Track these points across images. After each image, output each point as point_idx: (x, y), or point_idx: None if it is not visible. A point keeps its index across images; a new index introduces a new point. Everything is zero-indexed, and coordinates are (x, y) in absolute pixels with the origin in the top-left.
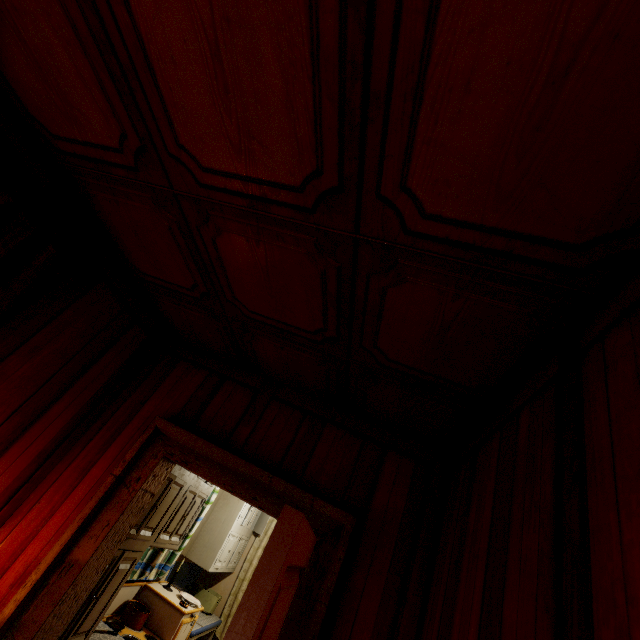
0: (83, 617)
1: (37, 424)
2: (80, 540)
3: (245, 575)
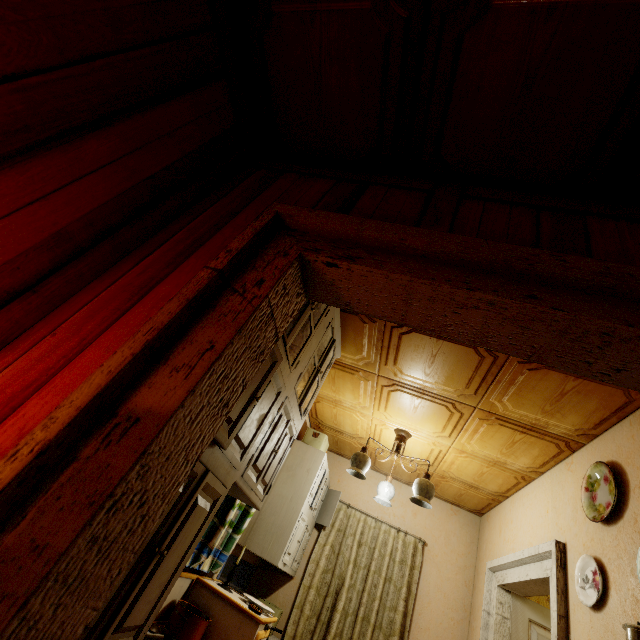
0: (135, 592)
1: (56, 156)
2: (150, 375)
3: (311, 581)
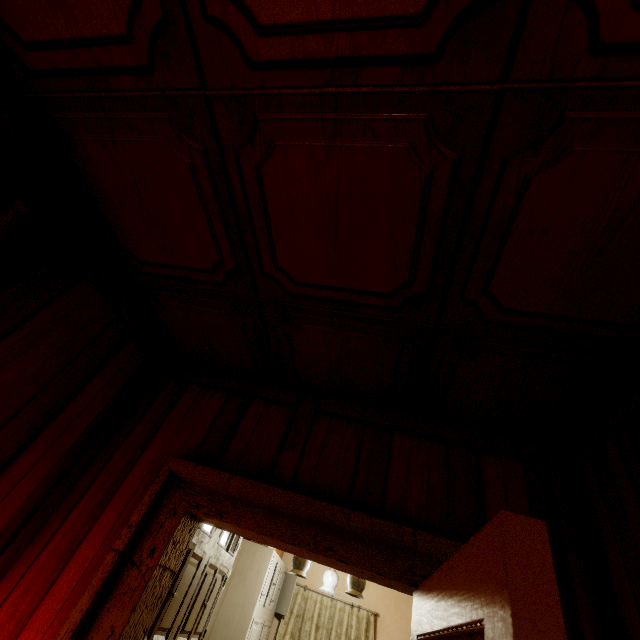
0: None
1: None
2: None
3: None
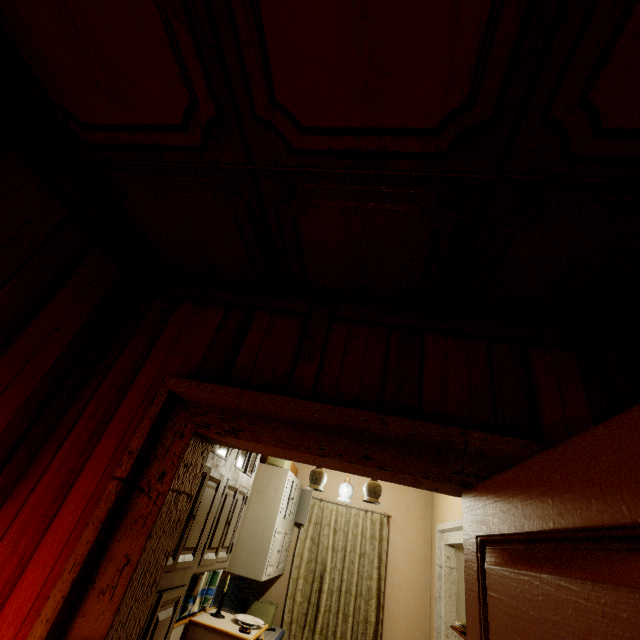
0: None
1: None
2: (82, 603)
3: (298, 573)
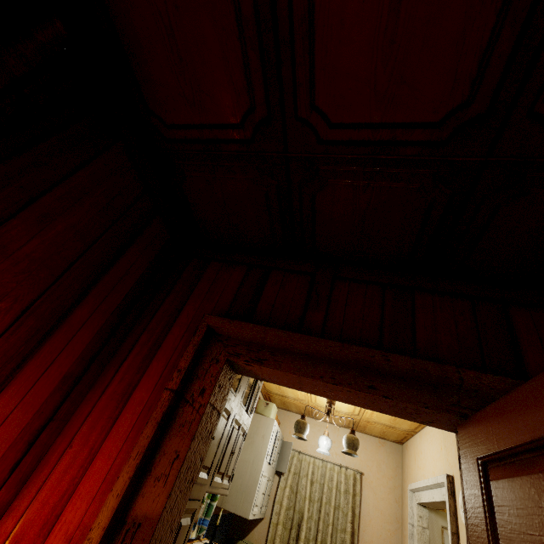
0: None
1: (57, 334)
2: (142, 486)
3: (278, 518)
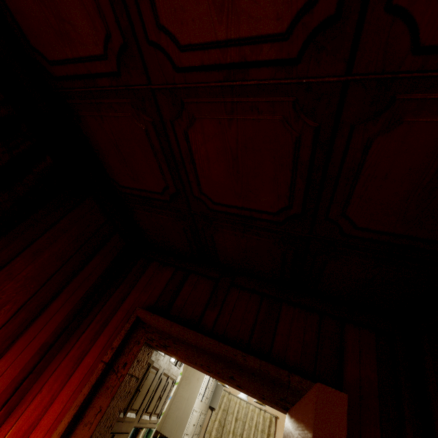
0: None
1: (39, 319)
2: (76, 428)
3: None
